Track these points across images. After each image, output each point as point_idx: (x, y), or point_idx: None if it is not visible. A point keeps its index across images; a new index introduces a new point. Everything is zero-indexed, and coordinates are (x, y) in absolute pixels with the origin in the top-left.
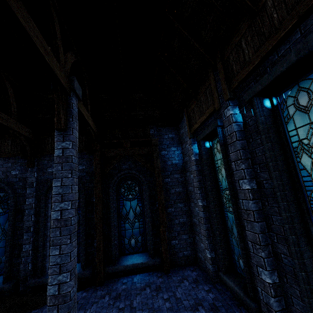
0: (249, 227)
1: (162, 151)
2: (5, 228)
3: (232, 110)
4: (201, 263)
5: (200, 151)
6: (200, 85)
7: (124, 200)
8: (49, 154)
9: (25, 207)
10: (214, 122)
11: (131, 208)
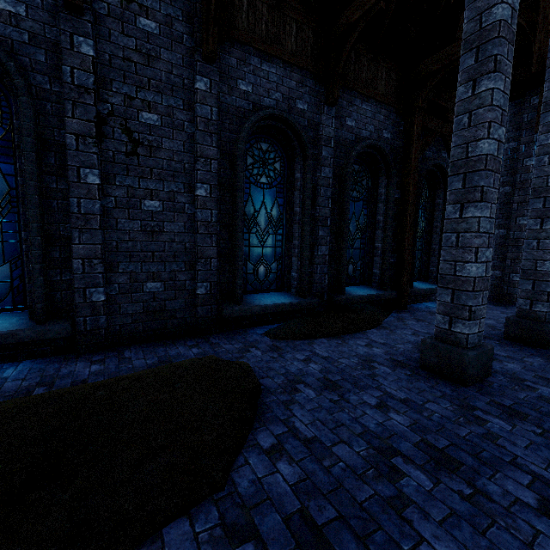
0: None
1: None
2: (272, 215)
3: None
4: None
5: None
6: None
7: None
8: (349, 89)
9: (320, 181)
10: None
11: None
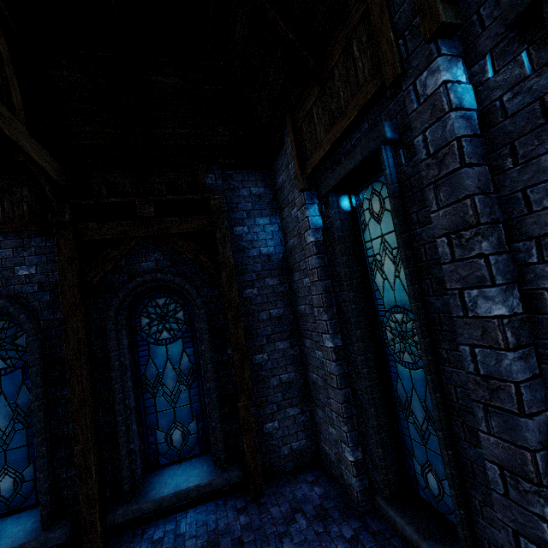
0: (494, 424)
1: (237, 226)
2: None
3: (448, 71)
4: (330, 465)
5: (326, 222)
6: (332, 33)
7: (151, 344)
8: None
9: None
10: (373, 131)
11: (169, 360)
